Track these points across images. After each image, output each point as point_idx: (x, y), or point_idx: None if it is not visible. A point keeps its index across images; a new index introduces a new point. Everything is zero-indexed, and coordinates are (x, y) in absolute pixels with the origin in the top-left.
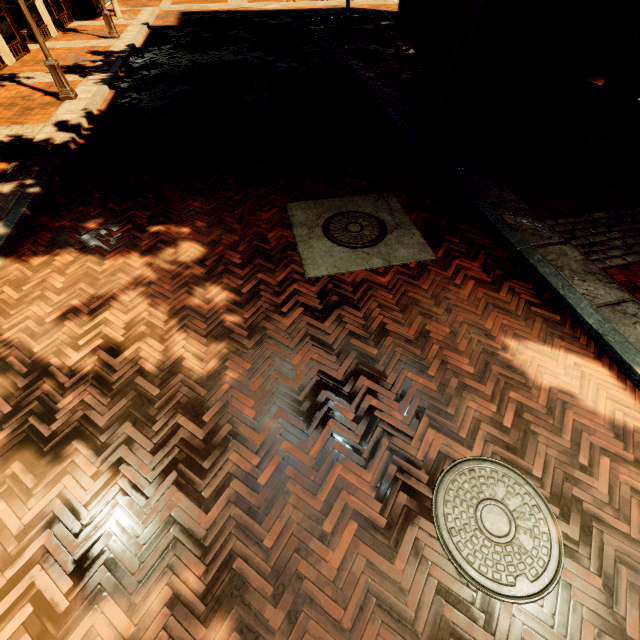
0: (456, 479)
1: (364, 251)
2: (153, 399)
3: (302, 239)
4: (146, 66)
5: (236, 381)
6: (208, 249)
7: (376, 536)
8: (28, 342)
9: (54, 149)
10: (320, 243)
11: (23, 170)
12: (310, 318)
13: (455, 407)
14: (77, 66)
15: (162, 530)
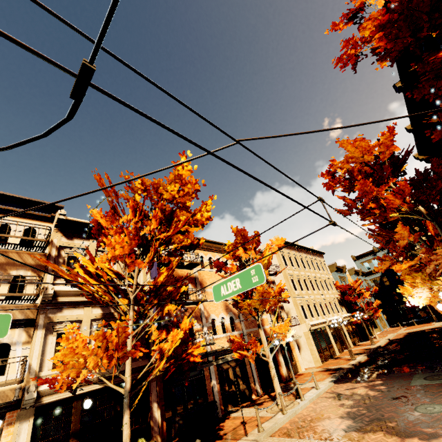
0: (425, 405)
1: (434, 380)
2: (361, 396)
3: (414, 379)
4: (382, 350)
5: (380, 395)
6: (383, 382)
7: (399, 408)
8: (338, 391)
9: (347, 368)
10: (420, 380)
11: (339, 372)
12: (405, 389)
13: (436, 399)
14: (358, 353)
15: (358, 405)
